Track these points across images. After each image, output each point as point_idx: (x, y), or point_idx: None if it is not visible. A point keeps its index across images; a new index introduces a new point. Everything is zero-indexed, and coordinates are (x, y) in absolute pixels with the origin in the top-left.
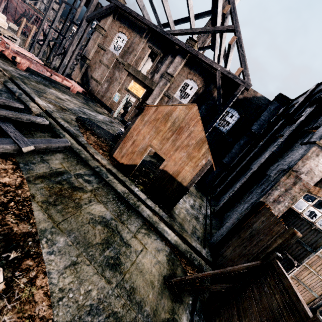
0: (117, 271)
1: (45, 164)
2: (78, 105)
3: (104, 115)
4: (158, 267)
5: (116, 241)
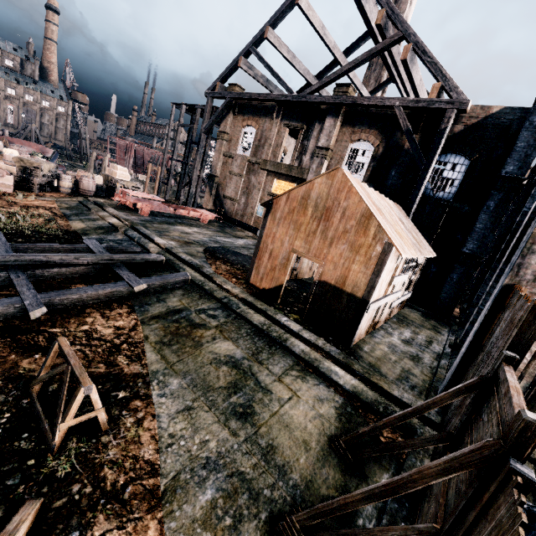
0: (248, 423)
1: (161, 303)
2: (209, 235)
3: (247, 238)
4: (318, 423)
5: (248, 386)
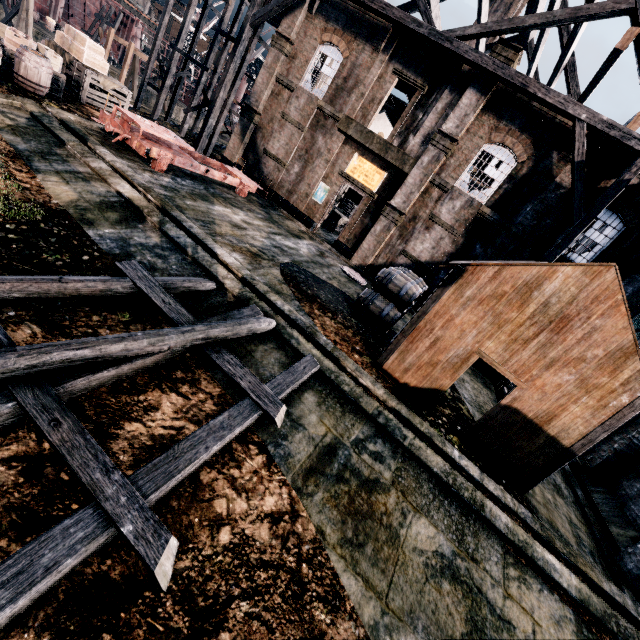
0: None
1: (300, 432)
2: (264, 232)
3: (305, 238)
4: None
5: (486, 619)
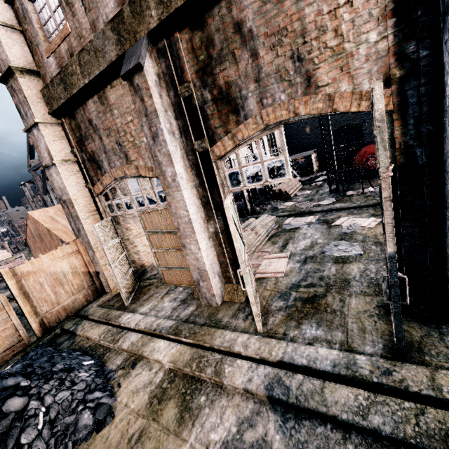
0: None
1: None
2: None
3: None
4: None
5: None
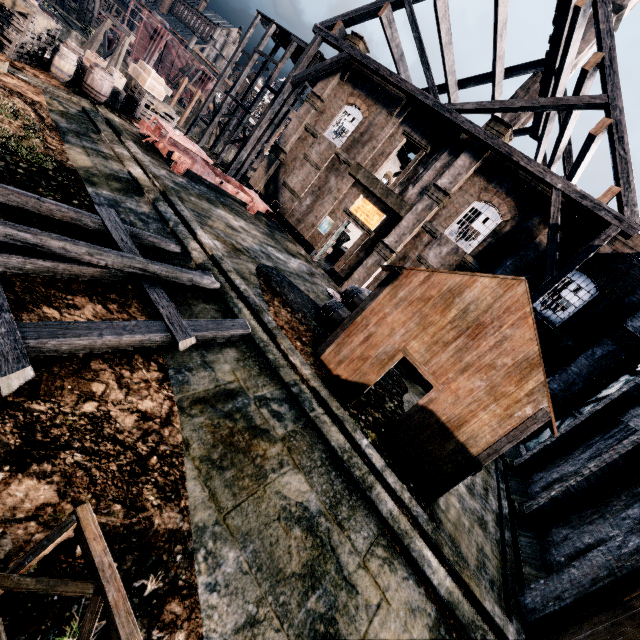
0: None
1: (207, 371)
2: (258, 240)
3: (300, 259)
4: None
5: (329, 573)
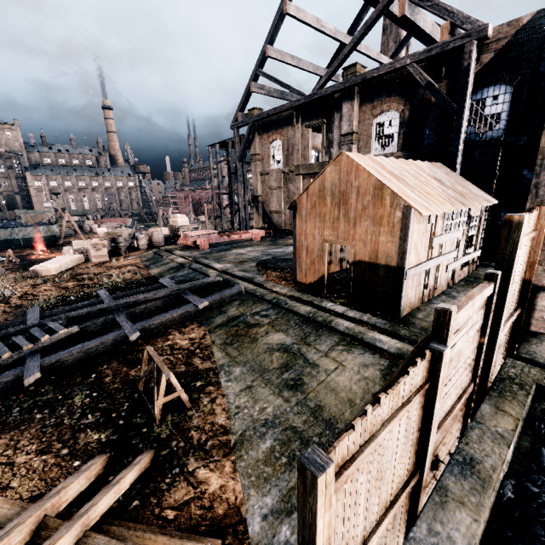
0: (298, 391)
1: (222, 315)
2: (261, 251)
3: None
4: (363, 384)
5: (298, 364)
